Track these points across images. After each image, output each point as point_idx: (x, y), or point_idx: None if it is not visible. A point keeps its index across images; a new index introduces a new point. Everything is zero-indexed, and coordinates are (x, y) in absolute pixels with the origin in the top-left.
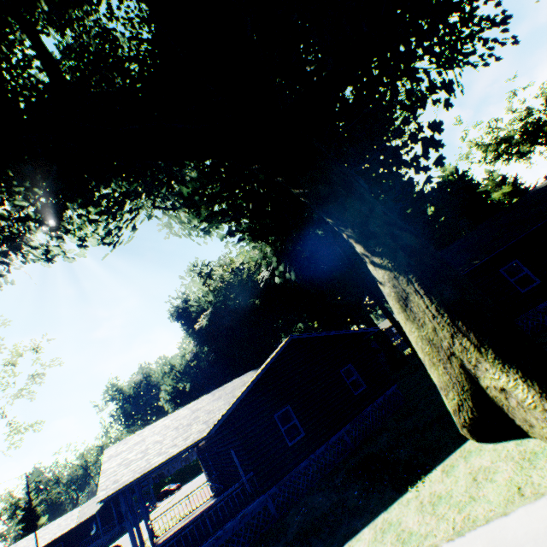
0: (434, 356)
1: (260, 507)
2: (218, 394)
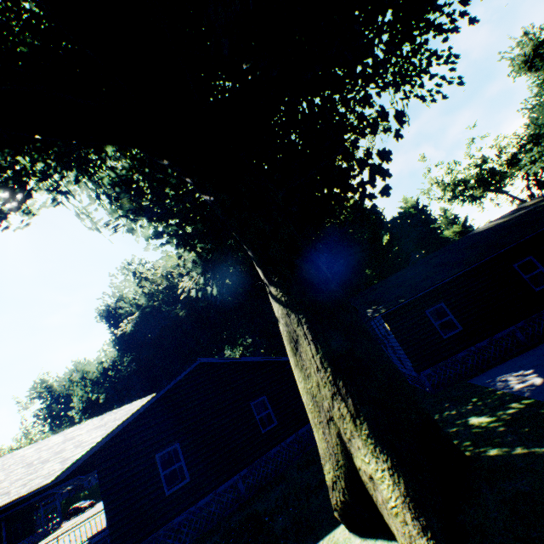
0: (316, 416)
1: None
2: (107, 419)
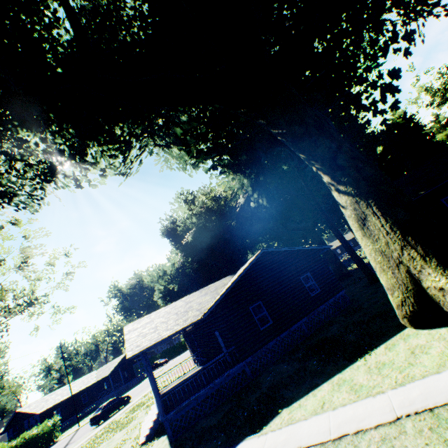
0: (385, 264)
1: (239, 370)
2: (204, 291)
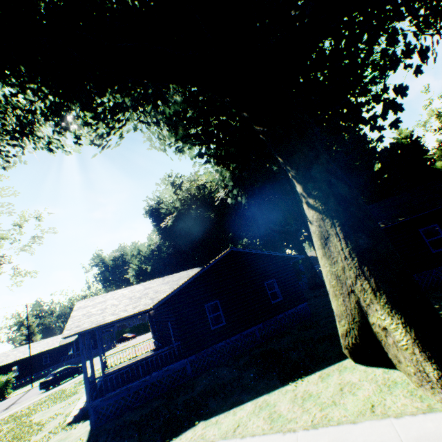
0: (337, 290)
1: (180, 367)
2: (167, 280)
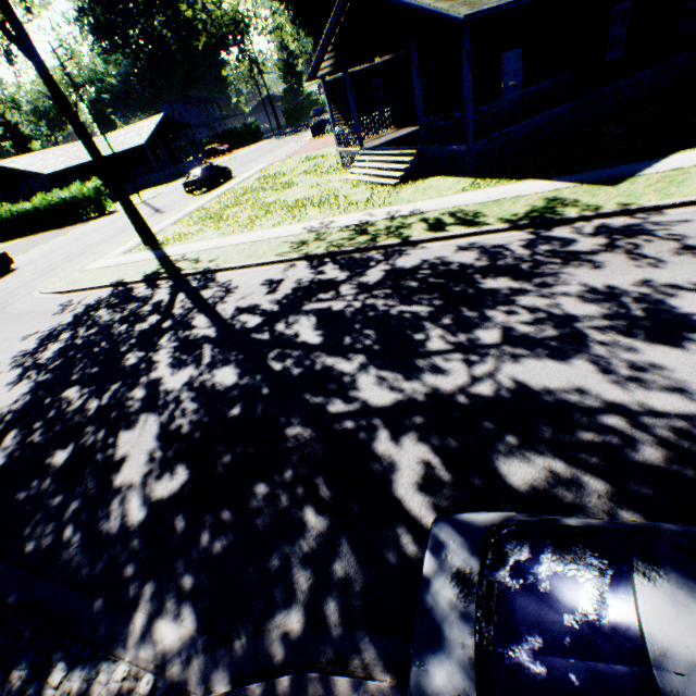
0: None
1: (557, 116)
2: None
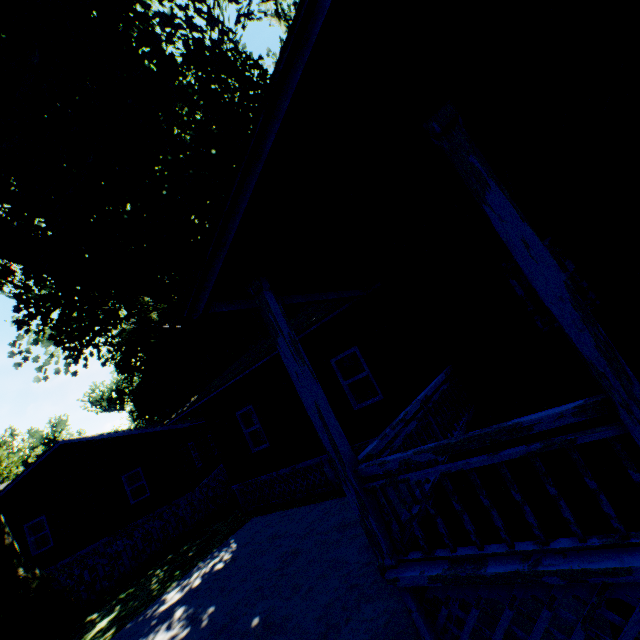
0: None
1: None
2: None
